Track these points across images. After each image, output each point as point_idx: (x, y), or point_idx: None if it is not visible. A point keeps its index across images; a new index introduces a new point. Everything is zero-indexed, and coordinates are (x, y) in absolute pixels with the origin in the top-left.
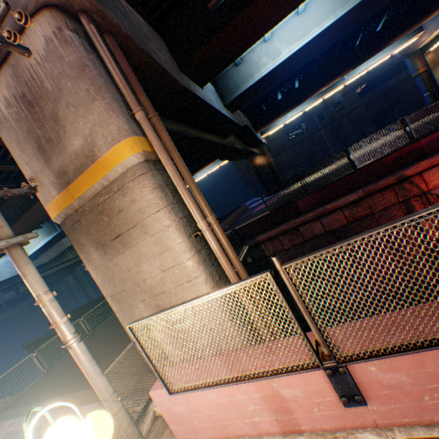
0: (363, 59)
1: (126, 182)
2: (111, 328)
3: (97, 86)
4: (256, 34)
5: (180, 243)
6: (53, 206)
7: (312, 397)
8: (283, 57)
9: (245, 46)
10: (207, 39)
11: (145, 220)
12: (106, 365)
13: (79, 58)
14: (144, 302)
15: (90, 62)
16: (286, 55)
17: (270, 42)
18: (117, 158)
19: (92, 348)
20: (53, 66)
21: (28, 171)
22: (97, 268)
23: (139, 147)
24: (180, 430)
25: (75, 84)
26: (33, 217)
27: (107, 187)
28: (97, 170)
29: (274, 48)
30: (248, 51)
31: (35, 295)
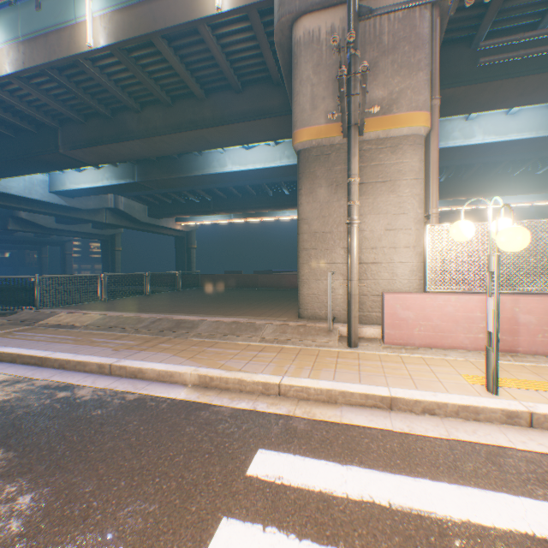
0: (512, 191)
1: (402, 144)
2: (182, 297)
3: (426, 62)
4: (486, 106)
5: (417, 213)
6: (310, 131)
7: (542, 325)
8: (474, 142)
9: (470, 109)
10: (458, 84)
11: (398, 181)
12: (218, 310)
13: (426, 36)
14: (345, 250)
15: (429, 44)
16: (477, 141)
17: (470, 122)
18: (409, 122)
19: (168, 301)
20: (401, 28)
21: (306, 92)
22: (315, 202)
23: (429, 124)
24: (391, 334)
25: (412, 51)
26: (154, 145)
27: (379, 140)
28: (383, 122)
29: (470, 129)
30: (446, 119)
31: (351, 173)
